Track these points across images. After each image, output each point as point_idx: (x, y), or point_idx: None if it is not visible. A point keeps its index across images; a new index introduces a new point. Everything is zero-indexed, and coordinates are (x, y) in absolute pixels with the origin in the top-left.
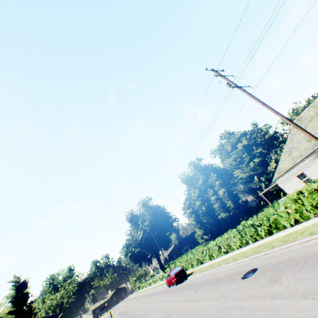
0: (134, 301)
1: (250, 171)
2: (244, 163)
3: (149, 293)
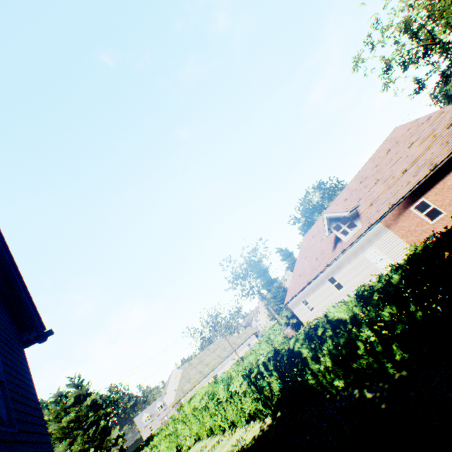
0: None
1: (84, 442)
2: (82, 429)
3: None
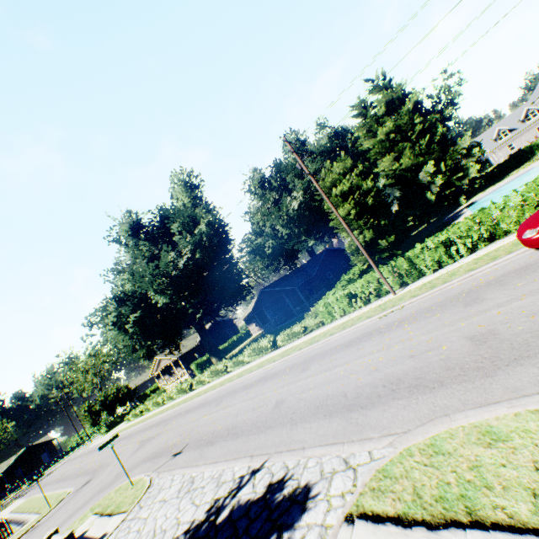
0: (208, 411)
1: (415, 157)
2: (406, 143)
3: (301, 361)
